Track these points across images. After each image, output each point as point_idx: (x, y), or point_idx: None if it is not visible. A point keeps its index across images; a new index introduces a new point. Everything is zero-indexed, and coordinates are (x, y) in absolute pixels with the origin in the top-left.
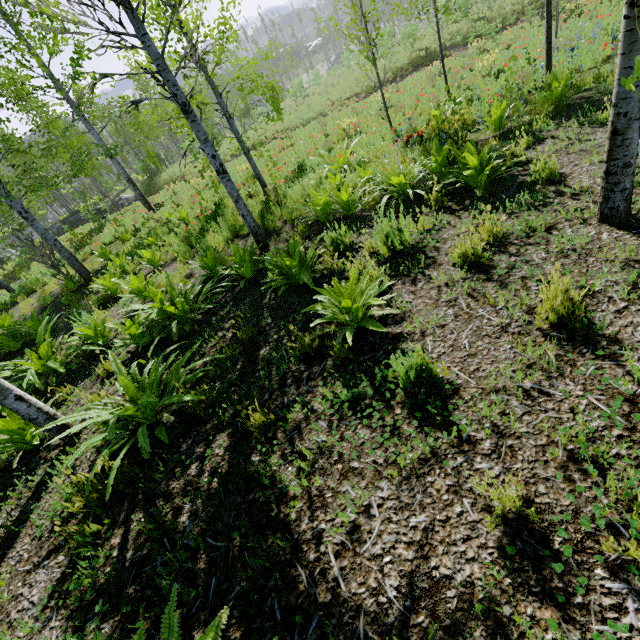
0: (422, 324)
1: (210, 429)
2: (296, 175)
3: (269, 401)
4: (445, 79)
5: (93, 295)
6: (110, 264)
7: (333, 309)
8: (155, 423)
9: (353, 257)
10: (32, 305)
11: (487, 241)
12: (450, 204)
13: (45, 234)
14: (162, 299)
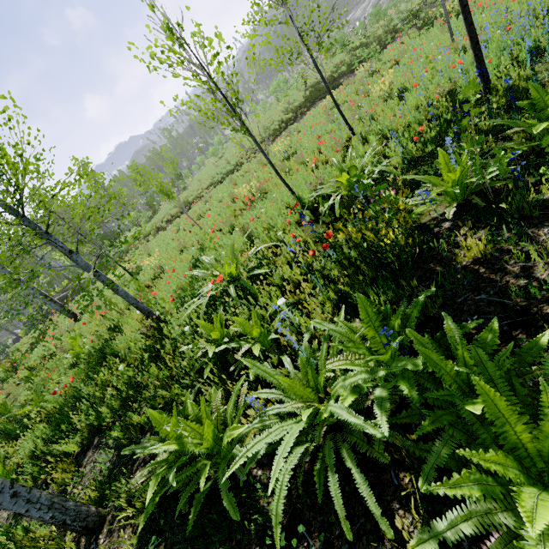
0: None
1: None
2: (188, 284)
3: None
4: (342, 117)
5: None
6: None
7: None
8: None
9: None
10: None
11: None
12: None
13: None
14: None
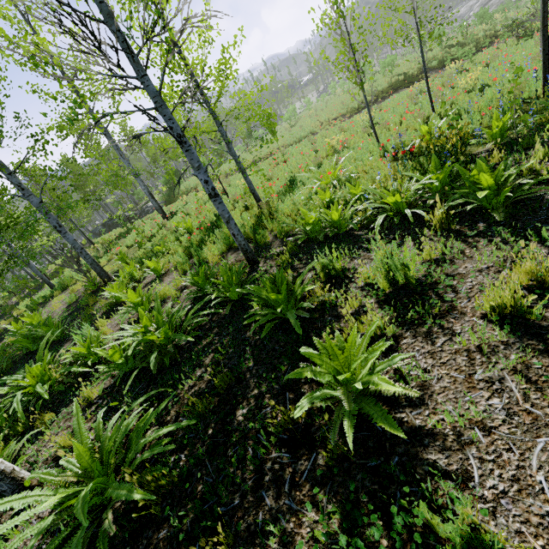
0: (454, 417)
1: (162, 542)
2: (288, 189)
3: (239, 511)
4: (429, 97)
5: (102, 301)
6: (121, 272)
7: (325, 377)
8: (109, 502)
9: (346, 287)
10: (62, 301)
11: (526, 284)
12: (459, 227)
13: (74, 244)
14: (147, 325)
